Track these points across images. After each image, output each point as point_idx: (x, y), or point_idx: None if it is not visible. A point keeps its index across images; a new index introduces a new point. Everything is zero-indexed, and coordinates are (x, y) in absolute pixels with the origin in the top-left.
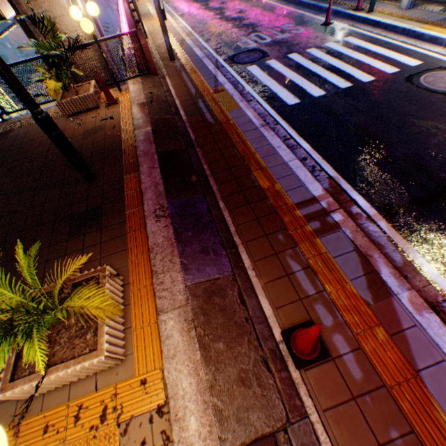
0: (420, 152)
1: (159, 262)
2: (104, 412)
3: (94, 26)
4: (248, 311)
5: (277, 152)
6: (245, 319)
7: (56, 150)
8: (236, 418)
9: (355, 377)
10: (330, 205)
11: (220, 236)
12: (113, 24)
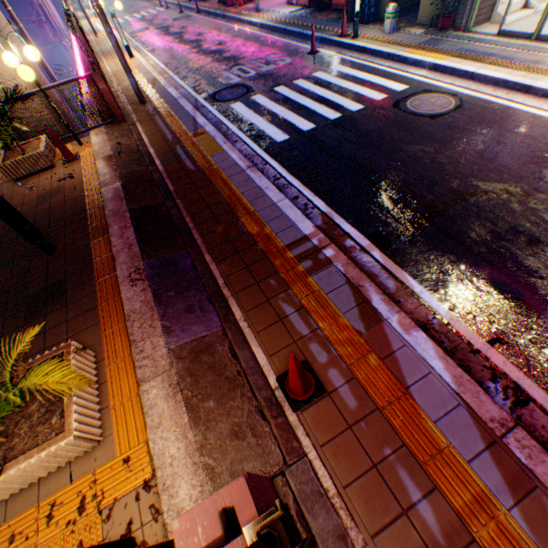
0: (409, 177)
1: (137, 329)
2: (82, 502)
3: (39, 71)
4: (241, 364)
5: (265, 193)
6: (238, 372)
7: (2, 223)
8: (230, 472)
9: (351, 406)
10: (322, 242)
11: (207, 291)
12: (69, 64)
